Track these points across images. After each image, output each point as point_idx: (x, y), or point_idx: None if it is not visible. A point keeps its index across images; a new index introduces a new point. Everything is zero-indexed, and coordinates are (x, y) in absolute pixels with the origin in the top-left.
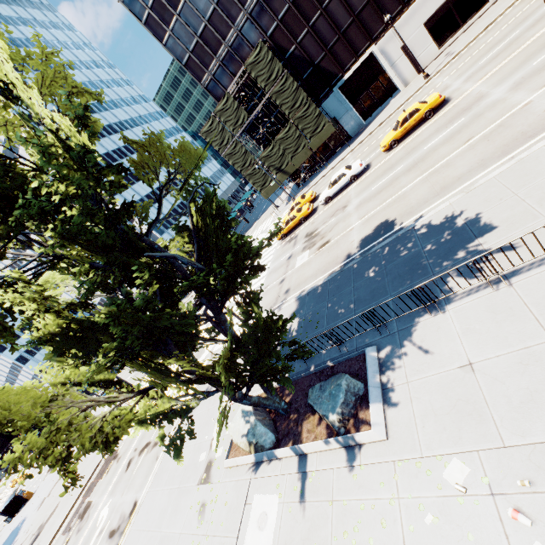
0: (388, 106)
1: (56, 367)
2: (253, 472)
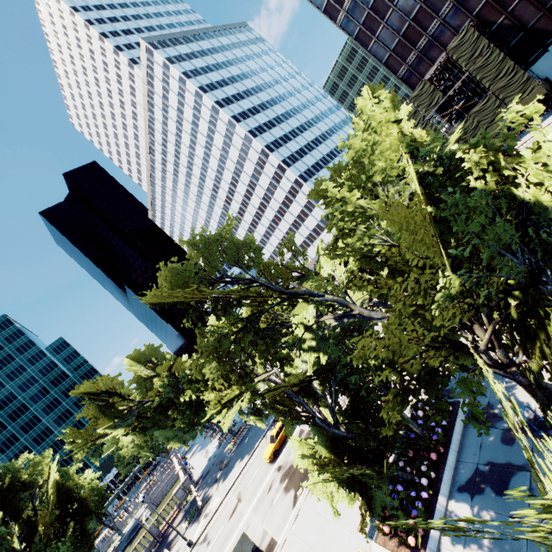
0: None
1: None
2: None
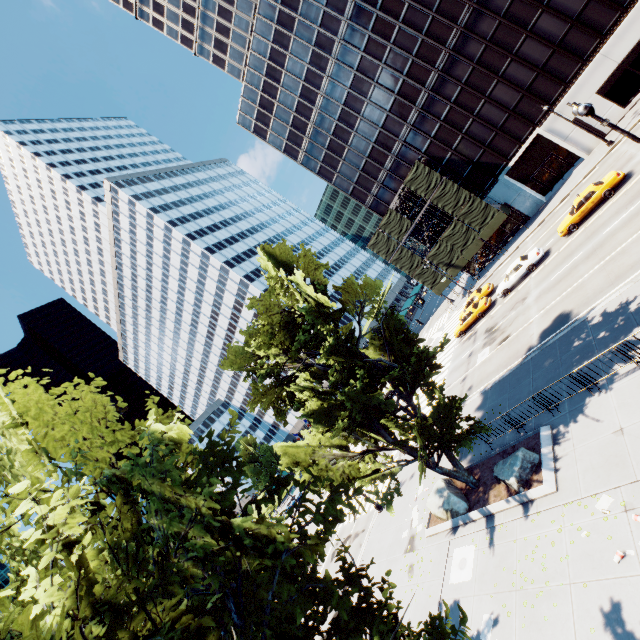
0: (570, 178)
1: (315, 432)
2: (451, 535)
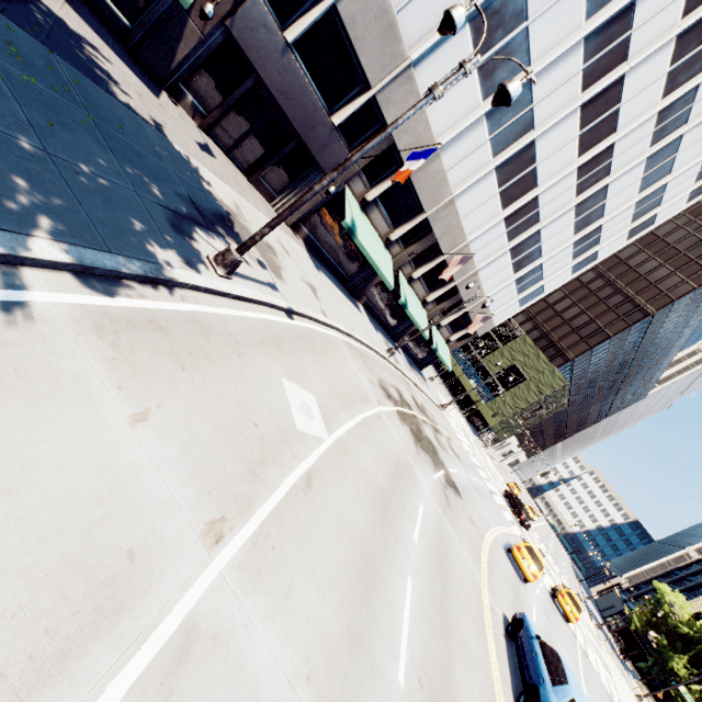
0: None
1: None
2: None
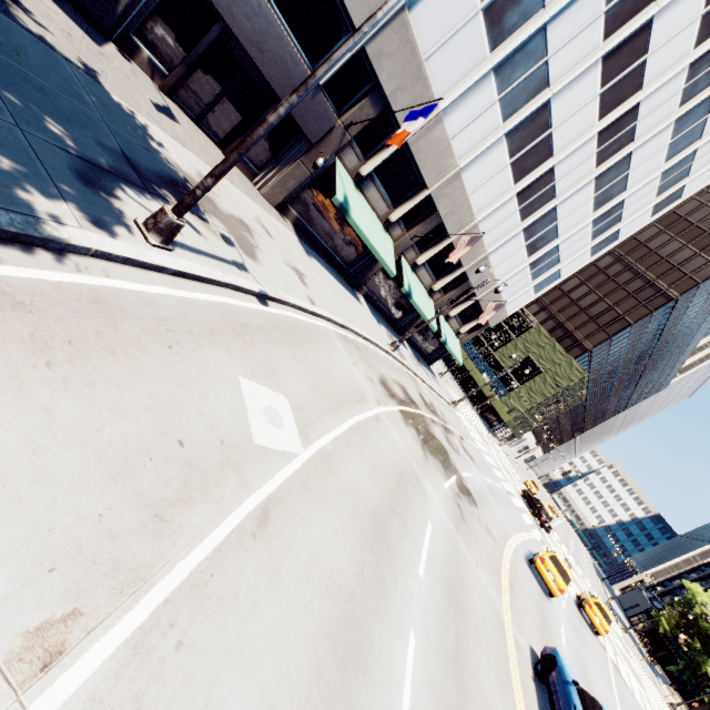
0: None
1: None
2: None
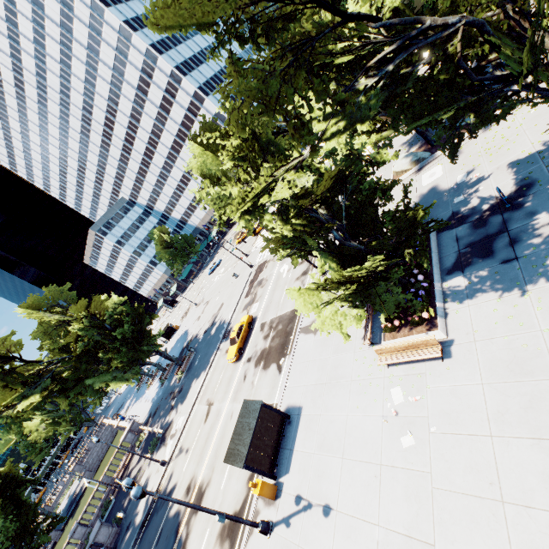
0: None
1: None
2: (416, 174)
